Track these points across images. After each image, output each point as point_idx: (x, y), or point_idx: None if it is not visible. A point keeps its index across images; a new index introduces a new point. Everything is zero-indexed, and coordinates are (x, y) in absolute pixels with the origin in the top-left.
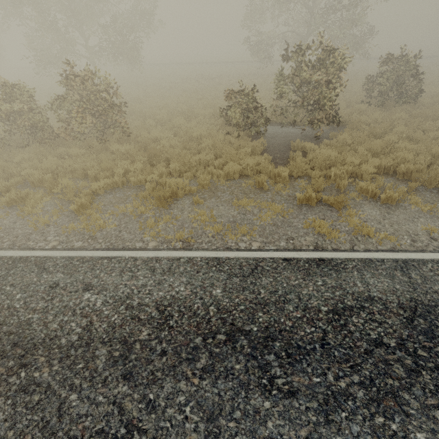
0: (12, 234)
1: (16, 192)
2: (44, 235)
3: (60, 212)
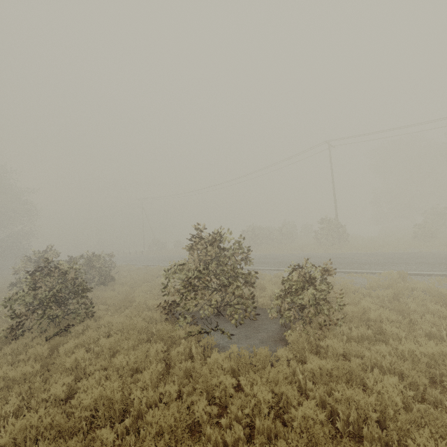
0: None
1: None
2: None
3: None
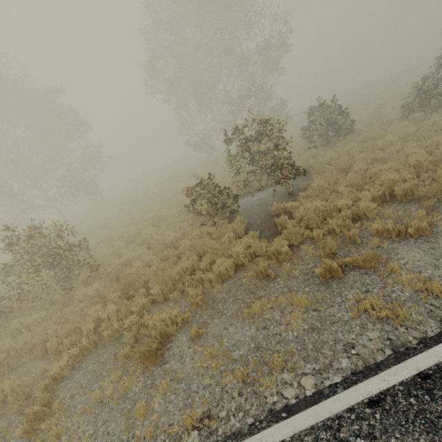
0: None
1: None
2: None
3: None
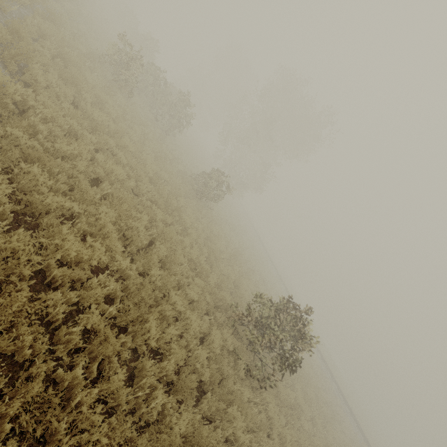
0: None
1: None
2: None
3: None
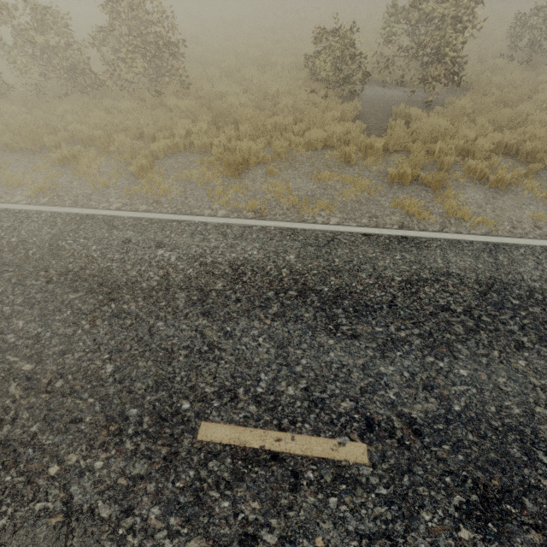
0: (72, 194)
1: (67, 149)
2: (105, 197)
3: (118, 174)
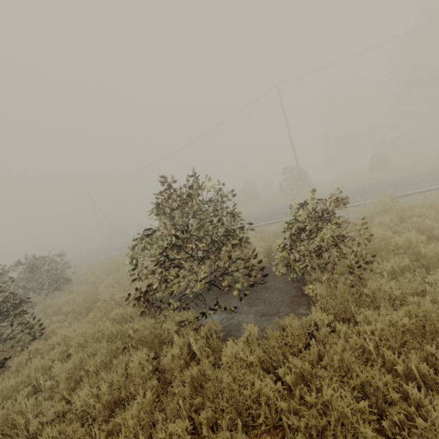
0: None
1: None
2: None
3: None
